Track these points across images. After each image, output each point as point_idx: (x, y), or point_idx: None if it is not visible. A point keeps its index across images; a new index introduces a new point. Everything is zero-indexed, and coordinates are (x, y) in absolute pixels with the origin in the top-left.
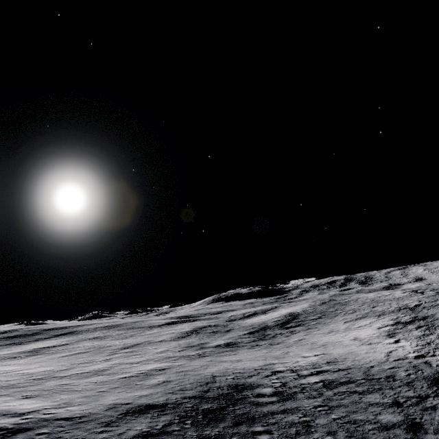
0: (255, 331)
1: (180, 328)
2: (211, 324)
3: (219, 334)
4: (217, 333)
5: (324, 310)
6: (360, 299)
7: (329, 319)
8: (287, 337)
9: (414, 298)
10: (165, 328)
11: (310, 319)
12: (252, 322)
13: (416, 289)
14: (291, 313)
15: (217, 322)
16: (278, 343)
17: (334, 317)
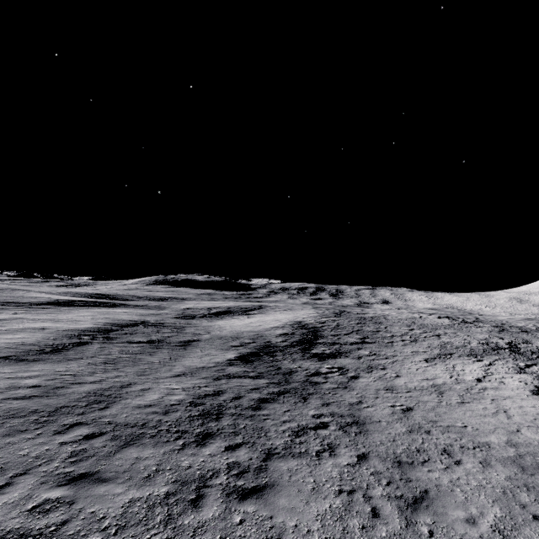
0: (252, 355)
1: (73, 318)
2: (148, 318)
3: (164, 351)
4: (161, 346)
5: (357, 327)
6: (389, 317)
7: (386, 348)
8: (349, 389)
9: (480, 331)
10: (38, 312)
11: (350, 343)
12: (232, 328)
13: (445, 316)
14: (299, 322)
15: (161, 315)
16: (364, 427)
17: (392, 346)
